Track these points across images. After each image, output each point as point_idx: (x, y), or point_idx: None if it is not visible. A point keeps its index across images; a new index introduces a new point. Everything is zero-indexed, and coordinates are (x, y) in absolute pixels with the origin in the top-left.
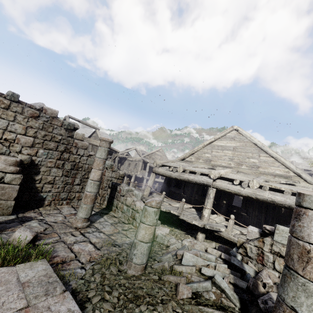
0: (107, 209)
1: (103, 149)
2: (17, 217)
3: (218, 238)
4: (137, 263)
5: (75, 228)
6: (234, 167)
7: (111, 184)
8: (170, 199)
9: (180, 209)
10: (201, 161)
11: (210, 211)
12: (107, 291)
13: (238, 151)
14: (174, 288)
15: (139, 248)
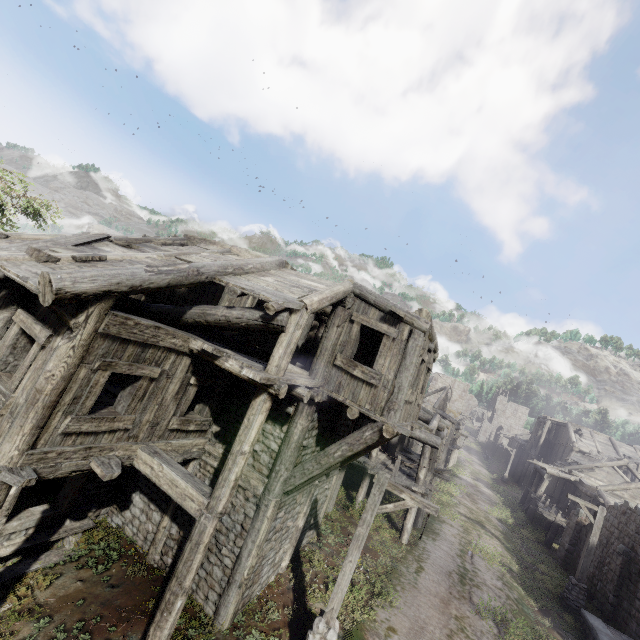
0: None
1: None
2: None
3: None
4: None
5: None
6: None
7: None
8: None
9: None
10: (638, 502)
11: None
12: None
13: None
14: None
15: None
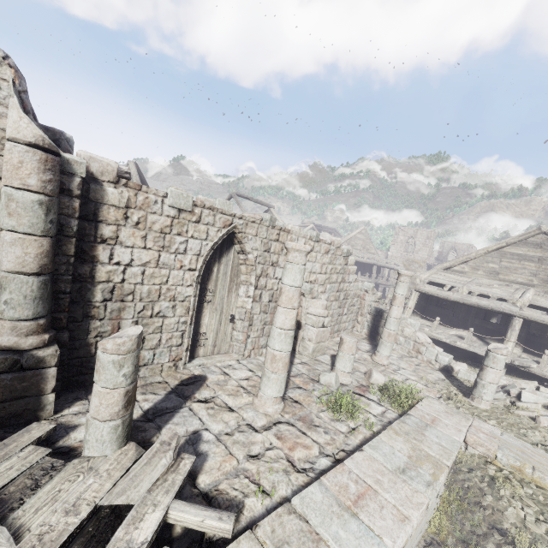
0: (372, 339)
1: (406, 286)
2: (331, 357)
3: (513, 372)
4: (487, 400)
5: (381, 365)
6: (539, 285)
7: (374, 310)
8: (450, 327)
9: (467, 340)
10: (480, 273)
11: (514, 345)
12: (485, 419)
13: (546, 264)
14: (529, 419)
15: (489, 388)
